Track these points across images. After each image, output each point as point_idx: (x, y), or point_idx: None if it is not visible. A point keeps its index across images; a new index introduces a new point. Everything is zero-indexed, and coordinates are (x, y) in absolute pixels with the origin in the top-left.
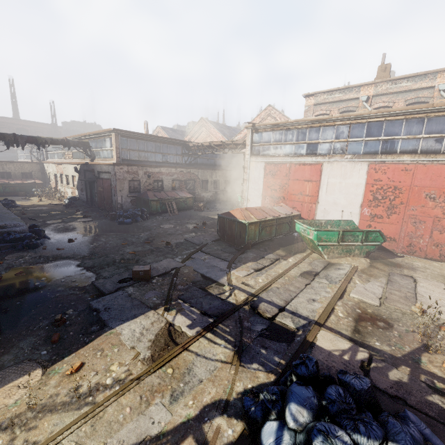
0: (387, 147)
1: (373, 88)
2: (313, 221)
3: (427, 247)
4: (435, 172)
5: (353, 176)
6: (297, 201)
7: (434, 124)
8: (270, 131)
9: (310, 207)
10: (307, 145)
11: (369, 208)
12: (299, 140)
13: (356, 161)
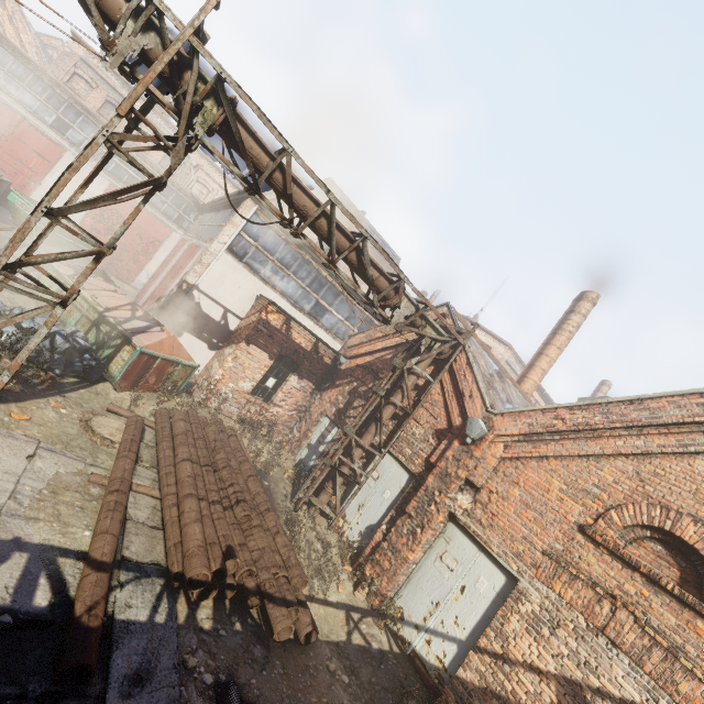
0: (132, 182)
1: (151, 112)
2: (33, 201)
3: (122, 270)
4: (151, 222)
5: (92, 185)
6: (11, 166)
7: (166, 190)
8: (12, 55)
9: (27, 183)
10: (58, 118)
11: (93, 220)
12: (50, 104)
13: (102, 174)
